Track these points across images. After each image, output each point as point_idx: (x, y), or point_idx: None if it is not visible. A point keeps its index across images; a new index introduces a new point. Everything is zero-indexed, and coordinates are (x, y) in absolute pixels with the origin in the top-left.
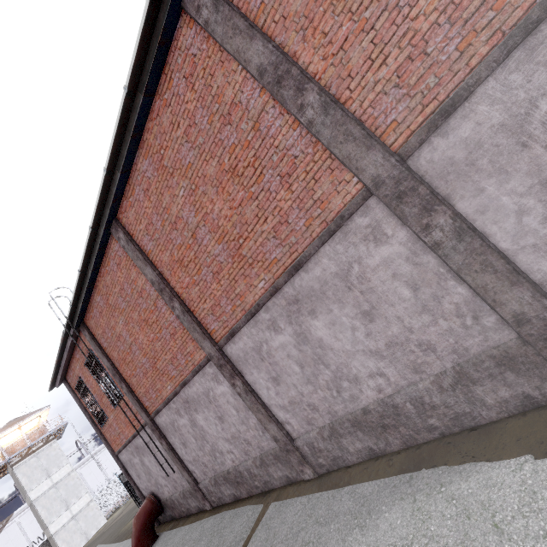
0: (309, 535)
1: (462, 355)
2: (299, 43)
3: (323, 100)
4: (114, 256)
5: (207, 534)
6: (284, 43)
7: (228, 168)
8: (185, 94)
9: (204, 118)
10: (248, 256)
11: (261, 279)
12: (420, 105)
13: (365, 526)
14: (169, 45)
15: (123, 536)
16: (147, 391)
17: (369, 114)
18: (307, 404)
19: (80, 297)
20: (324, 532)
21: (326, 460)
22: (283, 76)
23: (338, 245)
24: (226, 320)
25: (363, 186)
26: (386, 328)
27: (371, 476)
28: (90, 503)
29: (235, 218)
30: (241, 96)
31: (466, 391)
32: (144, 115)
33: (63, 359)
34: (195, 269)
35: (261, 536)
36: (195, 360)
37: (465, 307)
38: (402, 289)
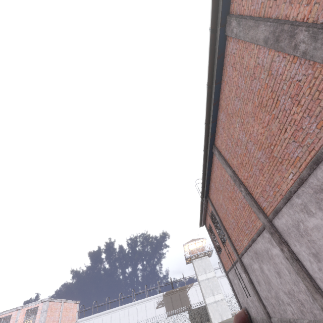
0: None
1: None
2: (287, 7)
3: (311, 32)
4: (215, 163)
5: None
6: (277, 15)
7: (258, 104)
8: (232, 74)
9: (242, 82)
10: (278, 157)
11: (290, 173)
12: None
13: None
14: (223, 56)
15: None
16: (236, 240)
17: None
18: None
19: (205, 183)
20: None
21: None
22: (279, 35)
23: None
24: (270, 201)
25: None
26: None
27: None
28: (223, 300)
29: (266, 133)
30: (258, 60)
31: None
32: (217, 93)
33: (202, 213)
34: (249, 168)
35: None
36: (256, 226)
37: None
38: None
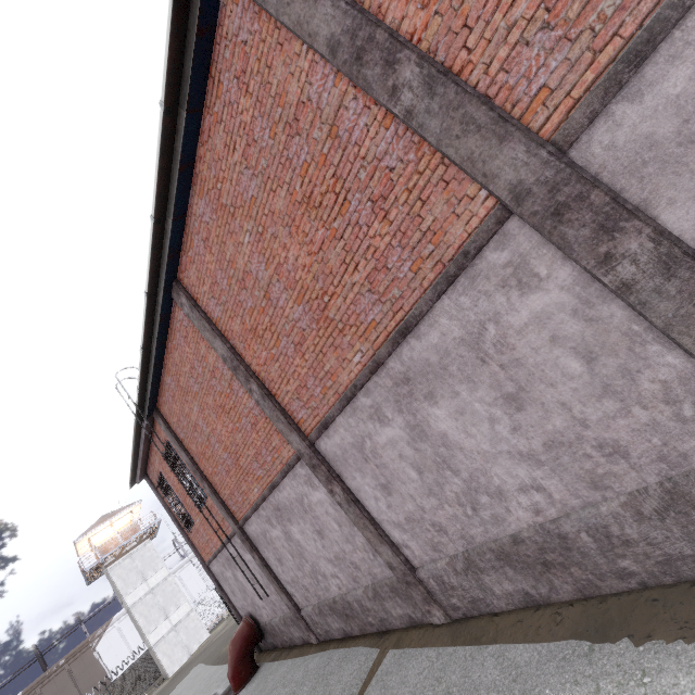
0: None
1: (677, 465)
2: None
3: (426, 73)
4: (180, 327)
5: (311, 678)
6: None
7: (301, 198)
8: (238, 101)
9: (265, 131)
10: (337, 320)
11: (357, 351)
12: (588, 52)
13: None
14: (213, 35)
15: (223, 658)
16: (232, 493)
17: (501, 84)
18: (430, 523)
19: (148, 378)
20: None
21: (462, 601)
22: (364, 47)
23: (461, 297)
24: (315, 406)
25: (497, 202)
26: (544, 420)
27: (528, 635)
28: (190, 613)
29: (316, 267)
30: (309, 90)
31: (684, 523)
32: (191, 139)
33: (140, 451)
34: (272, 340)
35: None
36: (283, 457)
37: (680, 387)
38: (568, 360)
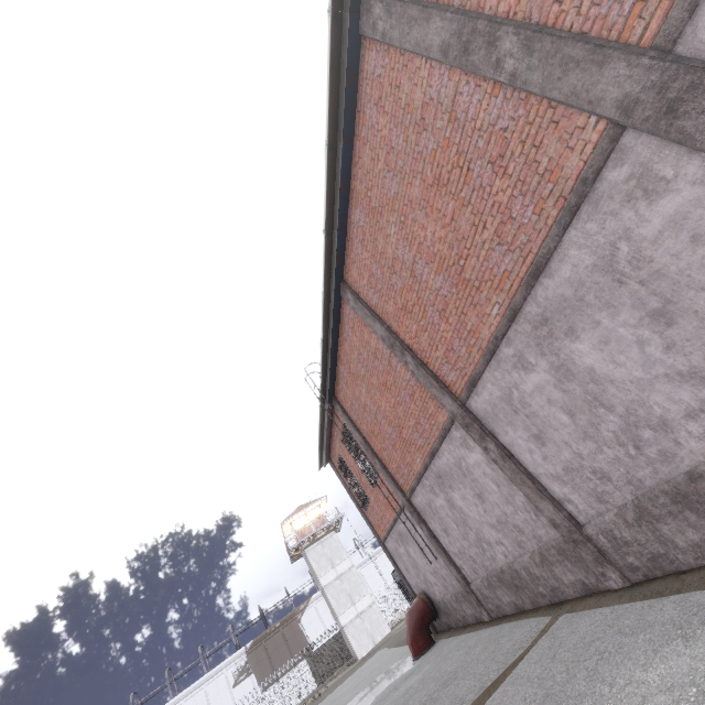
0: (606, 645)
1: None
2: None
3: (522, 38)
4: (348, 321)
5: (482, 641)
6: (463, 0)
7: (432, 181)
8: (378, 122)
9: (399, 137)
10: (473, 279)
11: (494, 304)
12: None
13: (692, 636)
14: (357, 81)
15: (403, 642)
16: (398, 467)
17: (594, 18)
18: (590, 471)
19: (327, 368)
20: (627, 642)
21: (640, 559)
22: (469, 40)
23: (587, 224)
24: (462, 366)
25: (608, 123)
26: (700, 330)
27: None
28: (372, 605)
29: (450, 237)
30: (430, 91)
31: None
32: (347, 164)
33: (324, 436)
34: (420, 313)
35: (544, 644)
36: (438, 423)
37: None
38: None
